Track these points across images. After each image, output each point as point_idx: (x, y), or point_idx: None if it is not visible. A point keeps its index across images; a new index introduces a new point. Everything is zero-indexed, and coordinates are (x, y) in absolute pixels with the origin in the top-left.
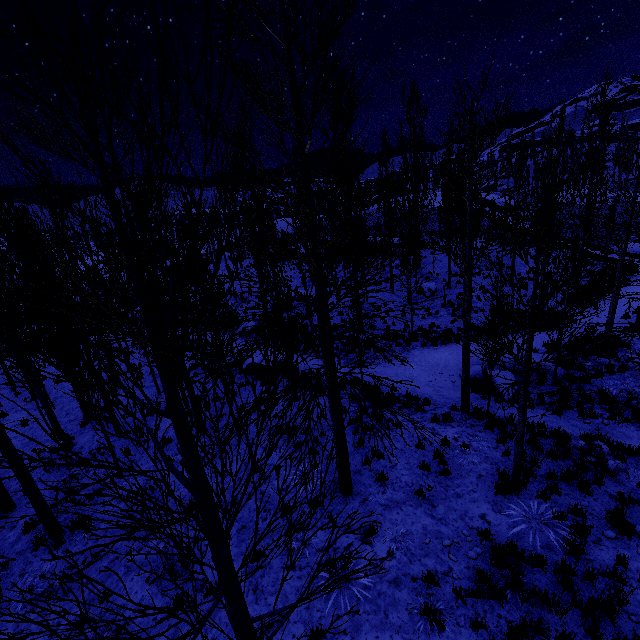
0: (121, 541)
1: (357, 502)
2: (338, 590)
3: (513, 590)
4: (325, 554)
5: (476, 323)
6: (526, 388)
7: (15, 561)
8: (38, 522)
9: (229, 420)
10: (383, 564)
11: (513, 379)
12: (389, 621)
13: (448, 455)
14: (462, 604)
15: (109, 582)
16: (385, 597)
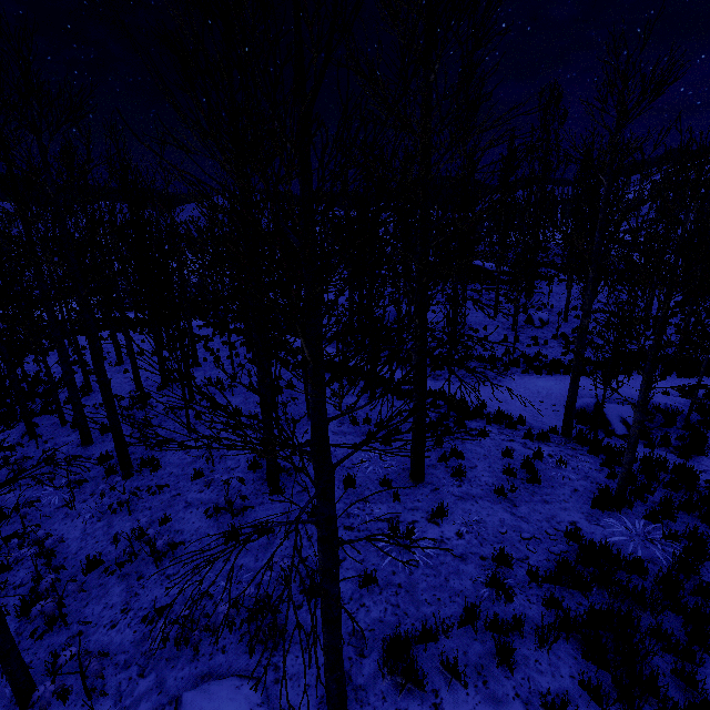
0: (184, 483)
1: (428, 490)
2: (397, 553)
3: (600, 587)
4: (387, 524)
5: (593, 359)
6: (649, 380)
7: (88, 484)
8: (111, 457)
9: (300, 405)
10: (449, 541)
11: (632, 415)
12: (449, 585)
13: (539, 467)
14: (536, 586)
15: (169, 511)
16: (448, 566)
